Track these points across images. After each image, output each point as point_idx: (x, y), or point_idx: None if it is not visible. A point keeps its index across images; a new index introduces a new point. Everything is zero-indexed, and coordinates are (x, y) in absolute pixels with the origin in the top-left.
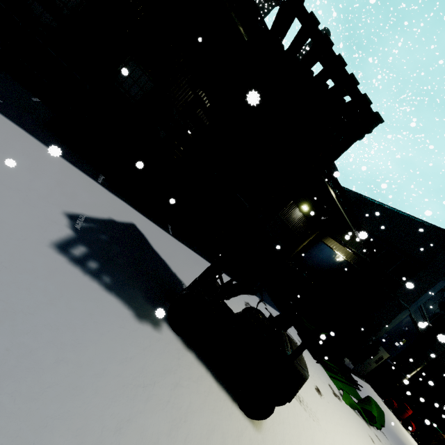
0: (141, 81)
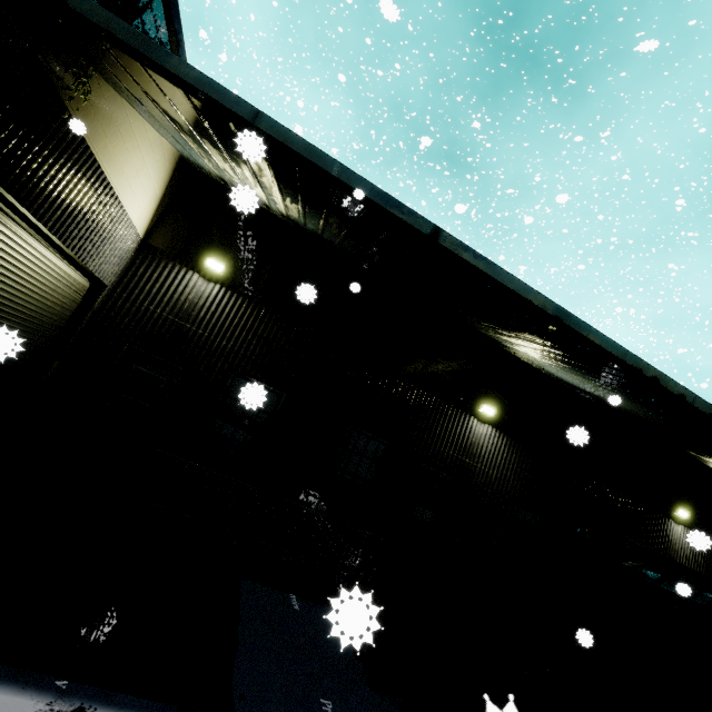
0: (369, 450)
